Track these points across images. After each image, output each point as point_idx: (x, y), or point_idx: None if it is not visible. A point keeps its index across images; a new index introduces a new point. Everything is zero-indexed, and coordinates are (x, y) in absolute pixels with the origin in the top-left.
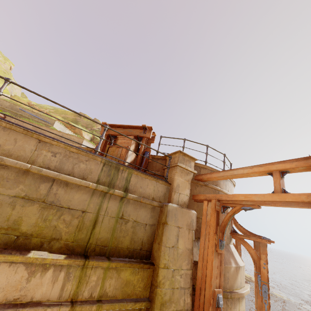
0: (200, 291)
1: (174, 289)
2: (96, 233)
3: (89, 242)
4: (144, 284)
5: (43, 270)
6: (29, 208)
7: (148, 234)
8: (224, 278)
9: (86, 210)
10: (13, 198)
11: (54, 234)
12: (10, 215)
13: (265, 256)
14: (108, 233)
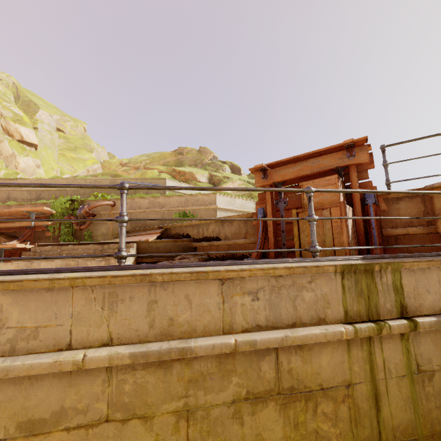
0: None
1: None
2: (387, 419)
3: (382, 440)
4: None
5: None
6: (264, 413)
7: None
8: None
9: (351, 381)
10: (233, 405)
11: None
12: (242, 436)
13: None
14: (407, 412)
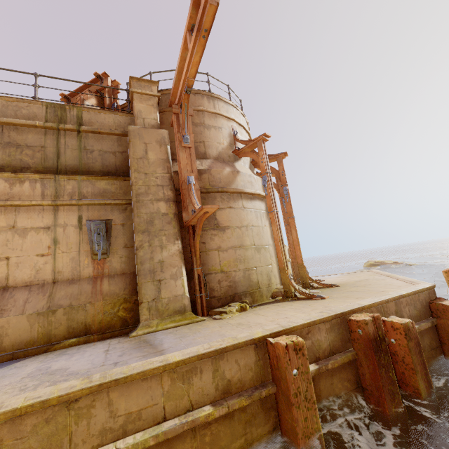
0: (182, 187)
1: (149, 186)
2: (63, 162)
3: (59, 169)
4: (124, 191)
5: (20, 182)
6: None
7: (121, 160)
8: (215, 179)
9: (45, 146)
10: None
11: (23, 165)
12: None
13: (261, 152)
14: (75, 162)
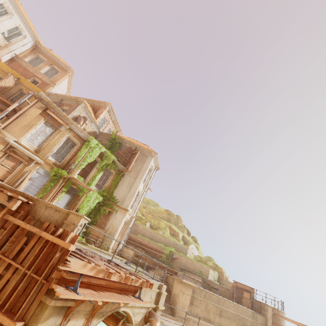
0: None
1: None
2: None
3: None
4: None
5: None
6: None
7: None
8: None
9: None
10: (241, 324)
11: None
12: None
13: None
14: None
